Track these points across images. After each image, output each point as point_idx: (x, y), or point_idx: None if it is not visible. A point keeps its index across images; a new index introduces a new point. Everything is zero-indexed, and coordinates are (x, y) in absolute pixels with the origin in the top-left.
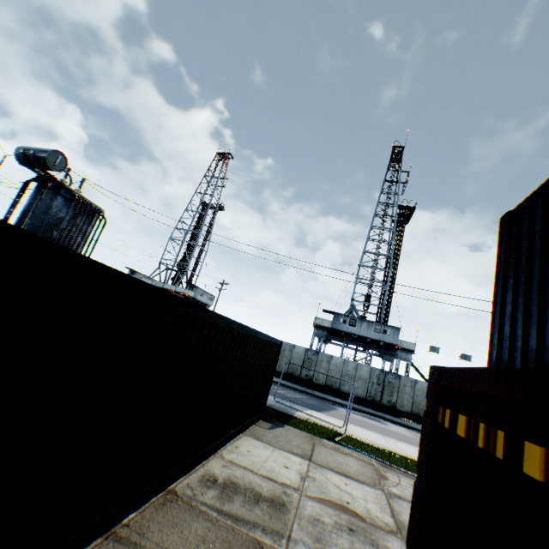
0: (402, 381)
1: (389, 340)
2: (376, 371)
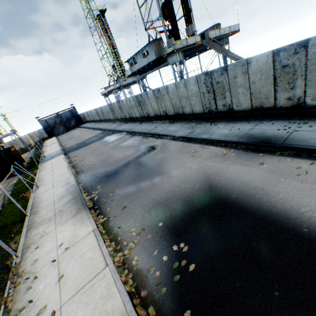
0: (143, 97)
1: (151, 59)
2: (134, 98)
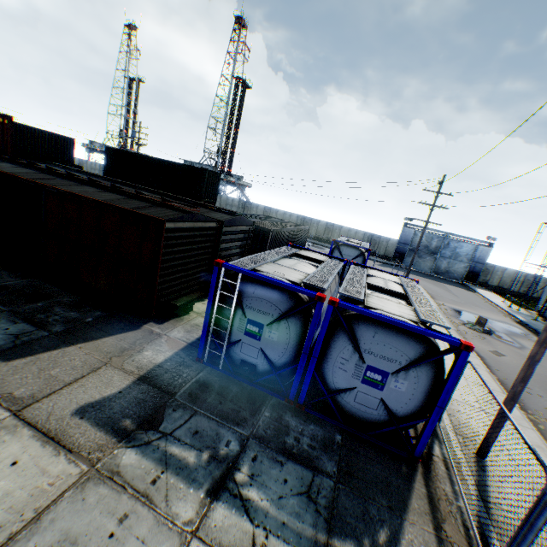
0: None
1: None
2: None
